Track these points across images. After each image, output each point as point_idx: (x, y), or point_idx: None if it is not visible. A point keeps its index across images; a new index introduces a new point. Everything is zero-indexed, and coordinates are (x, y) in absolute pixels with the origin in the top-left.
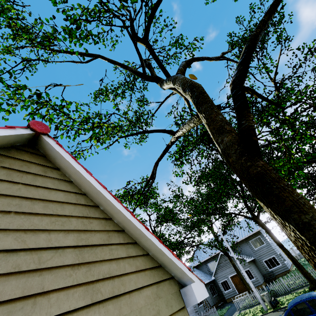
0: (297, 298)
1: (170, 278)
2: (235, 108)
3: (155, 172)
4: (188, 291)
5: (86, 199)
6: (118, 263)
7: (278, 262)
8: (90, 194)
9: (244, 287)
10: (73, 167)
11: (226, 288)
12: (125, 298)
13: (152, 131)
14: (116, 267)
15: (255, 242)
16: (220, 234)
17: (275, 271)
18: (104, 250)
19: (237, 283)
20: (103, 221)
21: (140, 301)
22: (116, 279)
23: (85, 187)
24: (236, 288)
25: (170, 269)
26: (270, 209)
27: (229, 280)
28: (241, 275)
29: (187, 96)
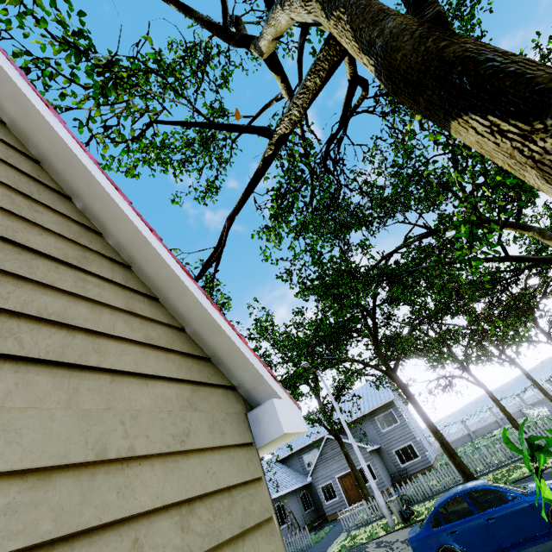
0: (451, 492)
1: (228, 388)
2: (409, 7)
3: (225, 233)
4: (265, 412)
5: (37, 170)
6: (97, 312)
7: (417, 453)
8: (50, 164)
9: (358, 494)
10: (9, 81)
11: (330, 496)
12: (96, 380)
13: (227, 126)
14: (88, 316)
15: (384, 419)
16: (331, 398)
17: (410, 468)
18: (60, 272)
19: (349, 487)
20: (77, 227)
21: (142, 399)
22: (80, 335)
23: (40, 142)
24: (346, 496)
25: (229, 369)
26: (493, 115)
27: (336, 483)
28: (356, 471)
29: (309, 4)
